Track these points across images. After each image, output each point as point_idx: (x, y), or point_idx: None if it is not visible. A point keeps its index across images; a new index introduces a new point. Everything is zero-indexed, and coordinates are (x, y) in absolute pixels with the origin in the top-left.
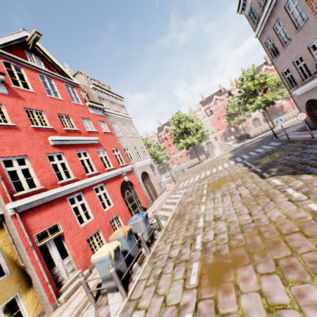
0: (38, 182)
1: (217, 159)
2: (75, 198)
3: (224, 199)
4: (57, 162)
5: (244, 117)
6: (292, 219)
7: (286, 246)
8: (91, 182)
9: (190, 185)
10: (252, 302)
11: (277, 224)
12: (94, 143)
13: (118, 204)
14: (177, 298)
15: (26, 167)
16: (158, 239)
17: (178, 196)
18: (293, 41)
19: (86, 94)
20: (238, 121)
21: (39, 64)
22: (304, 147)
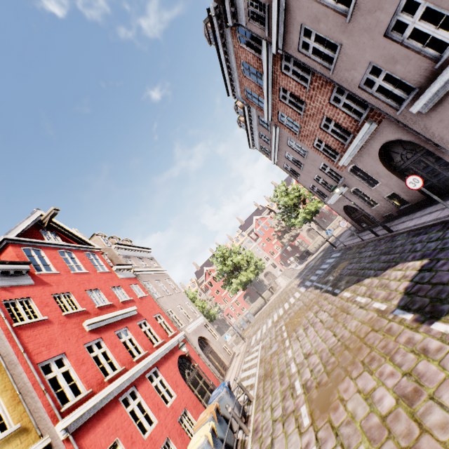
0: (82, 385)
1: (285, 290)
2: (128, 397)
3: (308, 332)
4: (98, 352)
5: (296, 231)
6: (365, 322)
7: (366, 346)
8: (142, 368)
9: (265, 335)
10: (355, 401)
11: (356, 333)
12: (132, 315)
13: (182, 393)
14: (298, 446)
15: (66, 368)
16: (253, 413)
17: (255, 354)
18: (306, 165)
19: (108, 257)
20: (291, 238)
21: (55, 239)
22: (360, 252)
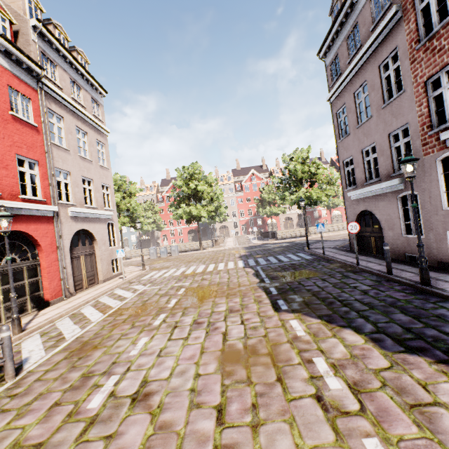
0: None
1: (225, 252)
2: None
3: (193, 335)
4: None
5: (278, 211)
6: None
7: None
8: None
9: (160, 281)
10: None
11: None
12: None
13: None
14: None
15: None
16: None
17: (127, 295)
18: (373, 120)
19: (15, 31)
20: (269, 213)
21: None
22: (345, 275)
